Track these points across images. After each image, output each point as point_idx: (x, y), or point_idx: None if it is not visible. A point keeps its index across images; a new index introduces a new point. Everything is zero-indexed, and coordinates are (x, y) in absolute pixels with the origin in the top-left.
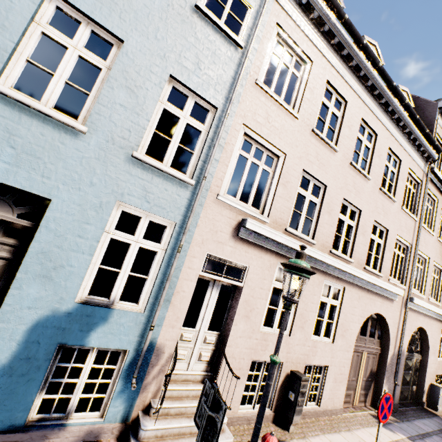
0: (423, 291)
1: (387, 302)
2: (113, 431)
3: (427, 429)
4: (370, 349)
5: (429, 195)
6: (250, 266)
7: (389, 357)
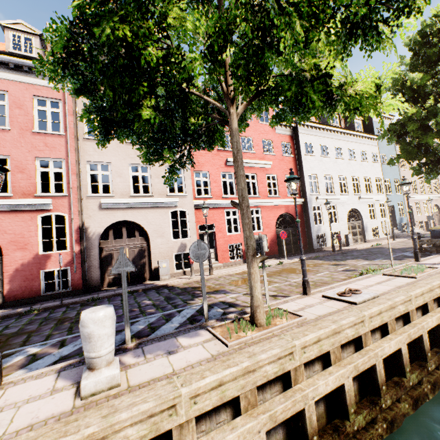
0: None
1: (436, 200)
2: (409, 234)
3: None
4: (436, 214)
5: None
6: (411, 204)
7: None
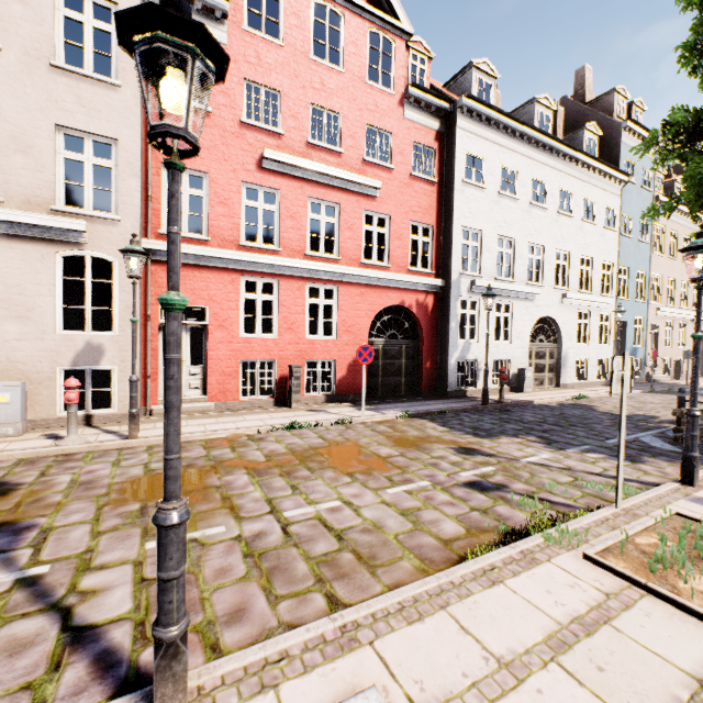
0: None
1: (702, 323)
2: (642, 380)
3: None
4: None
5: None
6: (659, 324)
7: None
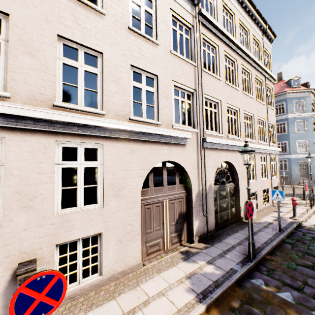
0: (221, 131)
1: (178, 148)
2: None
3: (234, 242)
4: (172, 196)
5: (208, 43)
6: None
7: (194, 196)
